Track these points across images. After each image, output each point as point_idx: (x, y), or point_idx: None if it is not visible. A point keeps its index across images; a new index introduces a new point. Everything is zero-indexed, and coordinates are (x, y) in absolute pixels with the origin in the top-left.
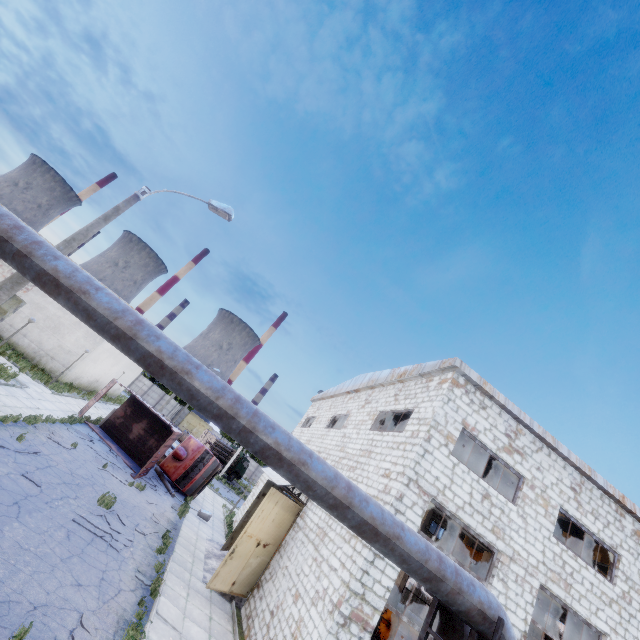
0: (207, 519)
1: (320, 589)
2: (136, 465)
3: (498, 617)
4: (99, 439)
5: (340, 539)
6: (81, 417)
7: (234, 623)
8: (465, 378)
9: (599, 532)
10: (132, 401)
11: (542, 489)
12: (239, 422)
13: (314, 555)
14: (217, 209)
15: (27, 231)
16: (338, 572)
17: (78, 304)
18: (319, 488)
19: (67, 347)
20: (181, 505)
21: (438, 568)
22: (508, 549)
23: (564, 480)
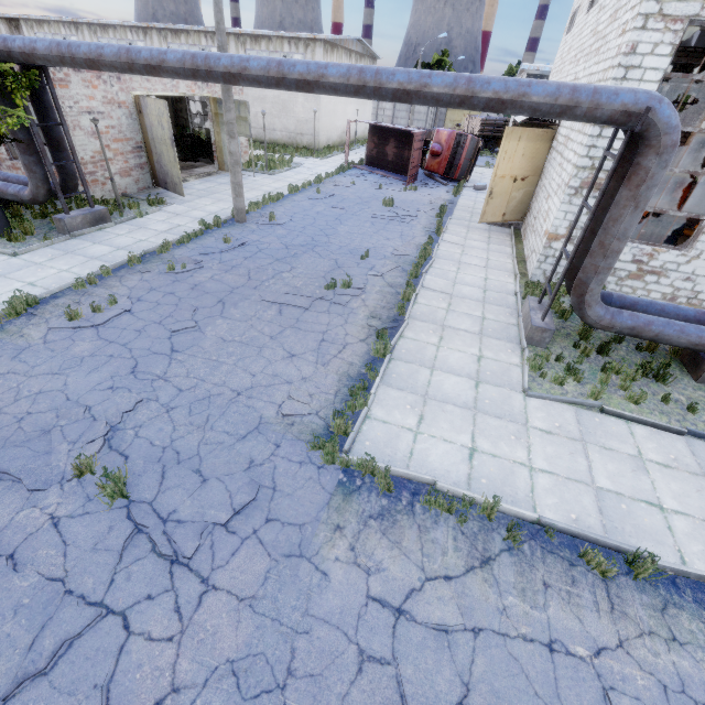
0: (483, 189)
1: (560, 182)
2: (405, 178)
3: (645, 108)
4: (369, 173)
5: (576, 135)
6: (347, 165)
7: (511, 236)
8: None
9: None
10: (372, 130)
11: None
12: (369, 87)
13: (559, 162)
14: None
15: (197, 55)
16: (571, 161)
17: (249, 80)
18: (444, 97)
19: (302, 119)
20: (453, 188)
21: (570, 99)
22: None
23: None
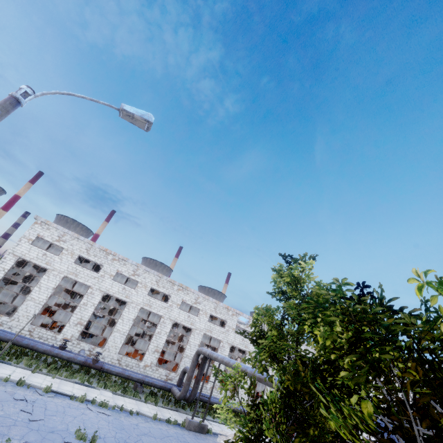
0: None
1: None
2: None
3: None
4: None
5: None
6: None
7: None
8: (41, 221)
9: (96, 260)
10: None
11: (72, 251)
12: None
13: None
14: None
15: None
16: None
17: None
18: None
19: None
20: None
21: None
22: (52, 268)
23: (83, 247)
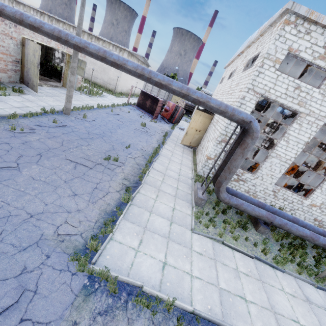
0: (183, 130)
1: (213, 137)
2: (152, 116)
3: (249, 121)
4: (137, 110)
5: (221, 121)
6: (128, 103)
7: (192, 152)
8: (296, 15)
9: None
10: (142, 93)
11: None
12: (145, 76)
13: (214, 129)
14: None
15: (62, 31)
16: (218, 130)
17: (87, 52)
18: (177, 91)
19: (111, 78)
20: (171, 126)
21: (224, 109)
22: (306, 111)
23: None
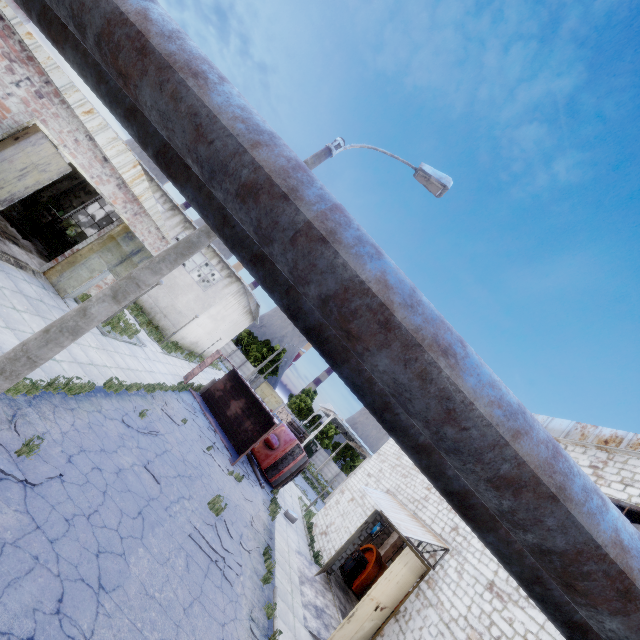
0: (293, 521)
1: None
2: (231, 445)
3: None
4: (200, 410)
5: None
6: (187, 384)
7: None
8: None
9: None
10: (232, 376)
11: None
12: None
13: None
14: (429, 178)
15: (316, 178)
16: None
17: (428, 380)
18: None
19: (179, 307)
20: (272, 503)
21: None
22: None
23: None
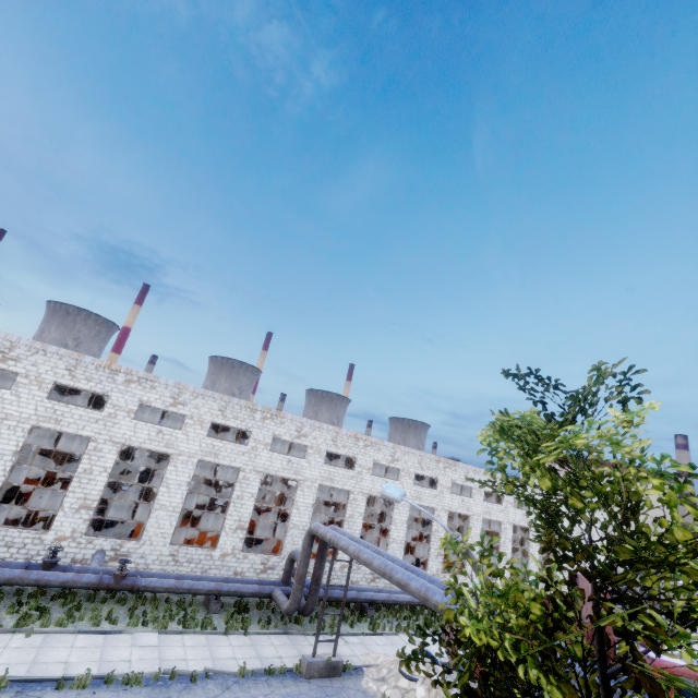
0: None
1: None
2: None
3: None
4: None
5: None
6: None
7: None
8: None
9: (92, 388)
10: None
11: (37, 376)
12: None
13: None
14: None
15: None
16: None
17: None
18: None
19: None
20: None
21: None
22: (2, 414)
23: (60, 366)
